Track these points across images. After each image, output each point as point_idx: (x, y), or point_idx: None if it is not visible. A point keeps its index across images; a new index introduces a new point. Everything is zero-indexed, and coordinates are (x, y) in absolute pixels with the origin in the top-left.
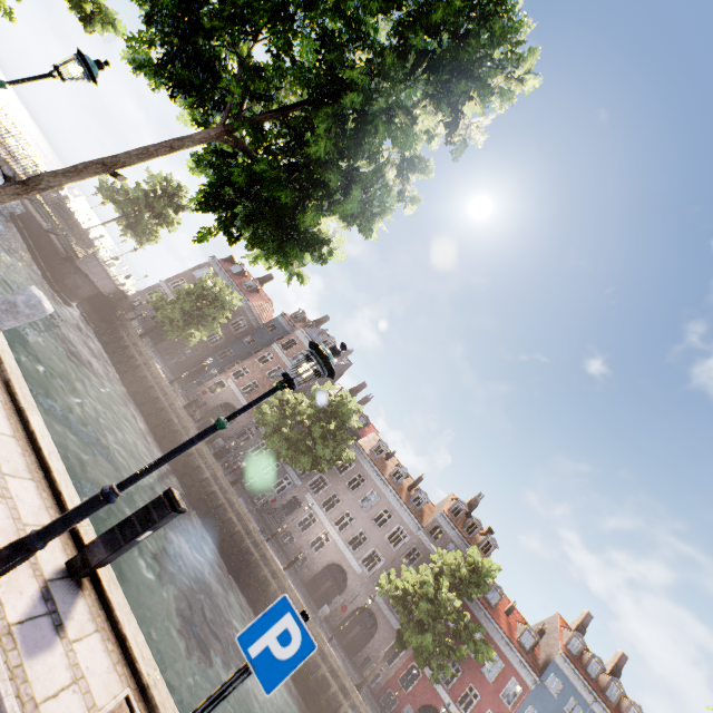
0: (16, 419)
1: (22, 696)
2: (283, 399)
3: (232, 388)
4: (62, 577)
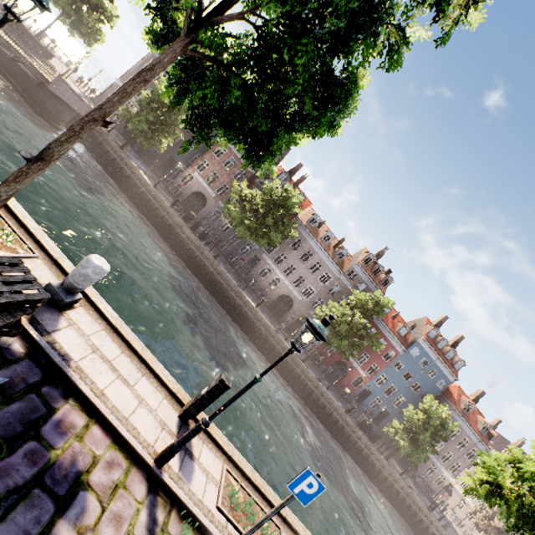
0: (116, 336)
1: (196, 502)
2: (241, 195)
3: (198, 179)
4: (180, 426)
